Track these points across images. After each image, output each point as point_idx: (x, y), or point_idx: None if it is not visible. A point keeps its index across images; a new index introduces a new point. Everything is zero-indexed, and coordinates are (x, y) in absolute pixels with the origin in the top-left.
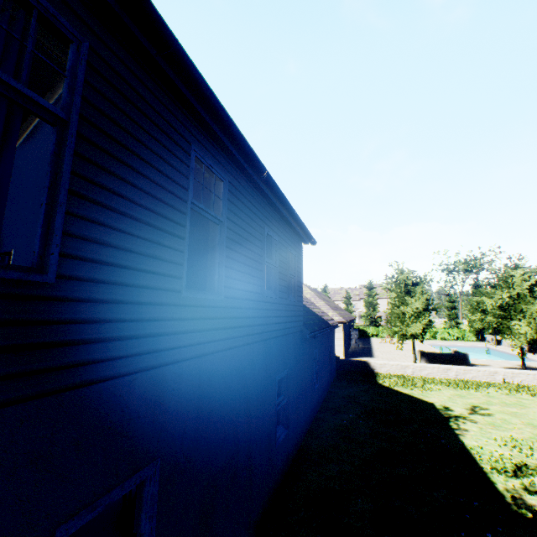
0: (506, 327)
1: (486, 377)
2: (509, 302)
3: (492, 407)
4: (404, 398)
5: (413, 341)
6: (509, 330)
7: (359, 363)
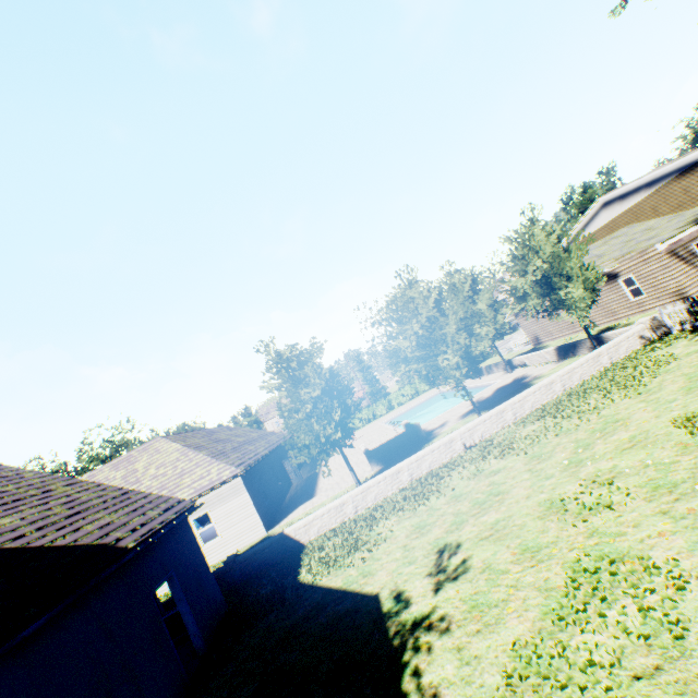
0: (438, 368)
1: (445, 455)
2: (425, 334)
3: (465, 531)
4: (331, 619)
5: (339, 453)
6: (441, 371)
7: (272, 546)
